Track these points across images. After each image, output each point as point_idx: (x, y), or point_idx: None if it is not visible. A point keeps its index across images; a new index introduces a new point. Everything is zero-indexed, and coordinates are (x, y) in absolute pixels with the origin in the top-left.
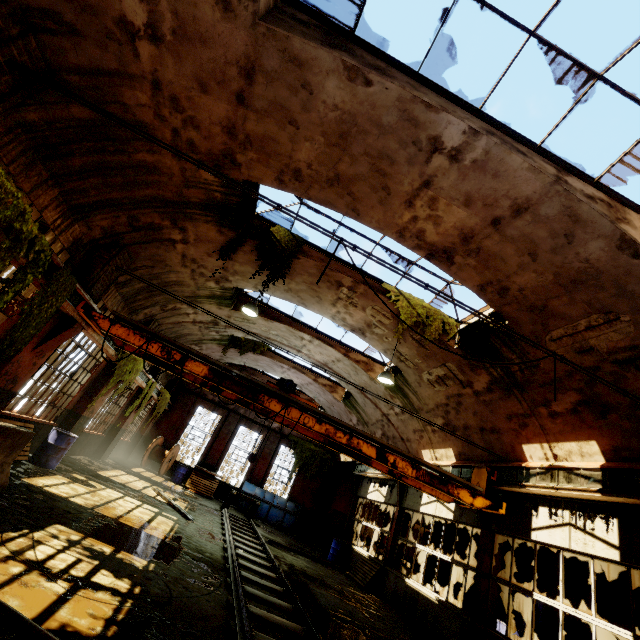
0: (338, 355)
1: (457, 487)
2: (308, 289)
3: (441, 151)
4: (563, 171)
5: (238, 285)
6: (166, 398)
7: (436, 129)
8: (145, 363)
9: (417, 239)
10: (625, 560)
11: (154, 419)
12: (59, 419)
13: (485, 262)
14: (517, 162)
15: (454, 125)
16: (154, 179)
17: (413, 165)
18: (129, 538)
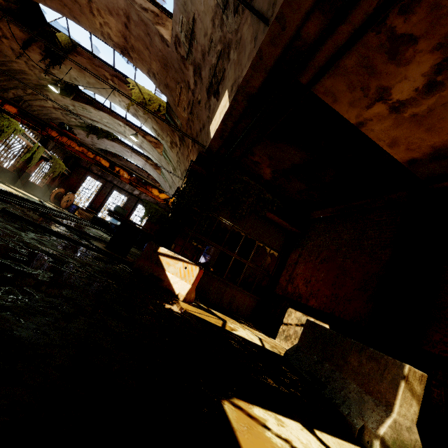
0: (140, 137)
1: (152, 187)
2: (97, 82)
3: None
4: None
5: (61, 78)
6: (60, 164)
7: None
8: (36, 135)
9: (111, 40)
10: None
11: (59, 179)
12: None
13: (140, 56)
14: None
15: None
16: None
17: None
18: None
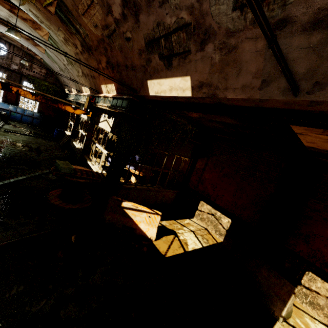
0: (6, 10)
1: (64, 105)
2: None
3: None
4: None
5: None
6: None
7: None
8: None
9: None
10: (111, 132)
11: None
12: None
13: None
14: None
15: None
16: None
17: None
18: None
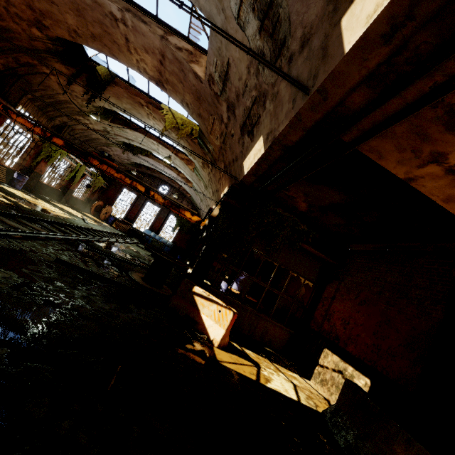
0: (173, 154)
1: (185, 210)
2: (132, 108)
3: (118, 20)
4: (169, 33)
5: (100, 105)
6: (99, 179)
7: (108, 8)
8: None
9: (147, 74)
10: None
11: (98, 192)
12: (23, 171)
13: (174, 88)
14: (145, 28)
15: (112, 6)
16: (13, 36)
17: (115, 28)
18: (32, 206)
